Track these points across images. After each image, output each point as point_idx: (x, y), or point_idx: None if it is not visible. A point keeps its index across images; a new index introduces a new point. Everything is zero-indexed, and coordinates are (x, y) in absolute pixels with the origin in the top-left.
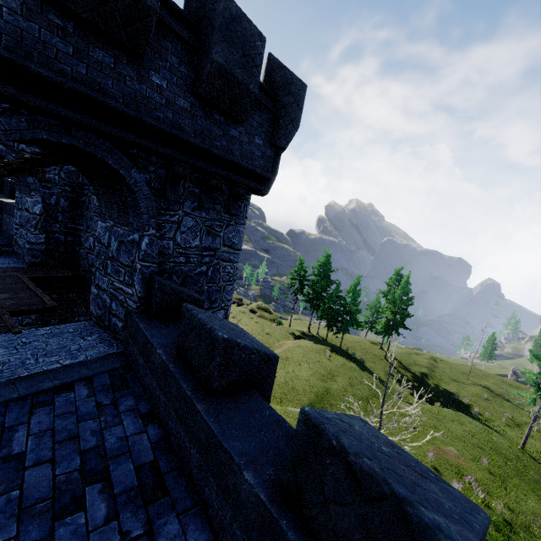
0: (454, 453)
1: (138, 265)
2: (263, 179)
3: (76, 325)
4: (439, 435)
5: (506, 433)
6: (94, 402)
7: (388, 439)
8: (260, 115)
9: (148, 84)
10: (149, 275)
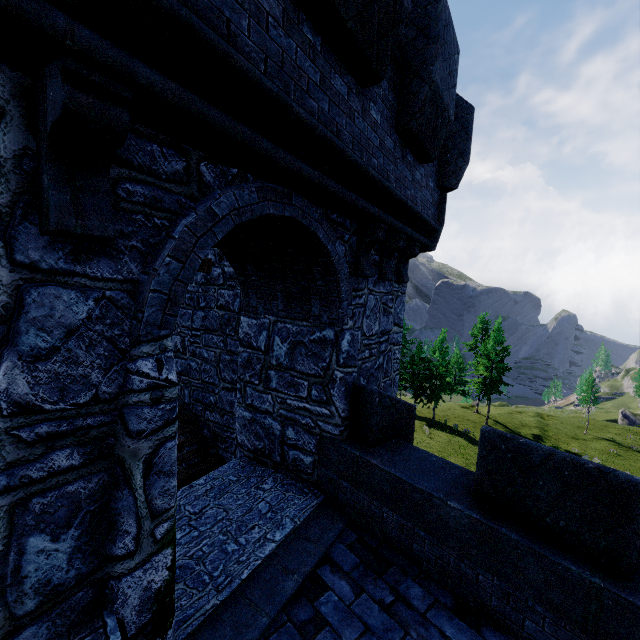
0: None
1: (337, 374)
2: (431, 232)
3: (231, 468)
4: None
5: None
6: (372, 603)
7: None
8: None
9: (368, 120)
10: (351, 384)
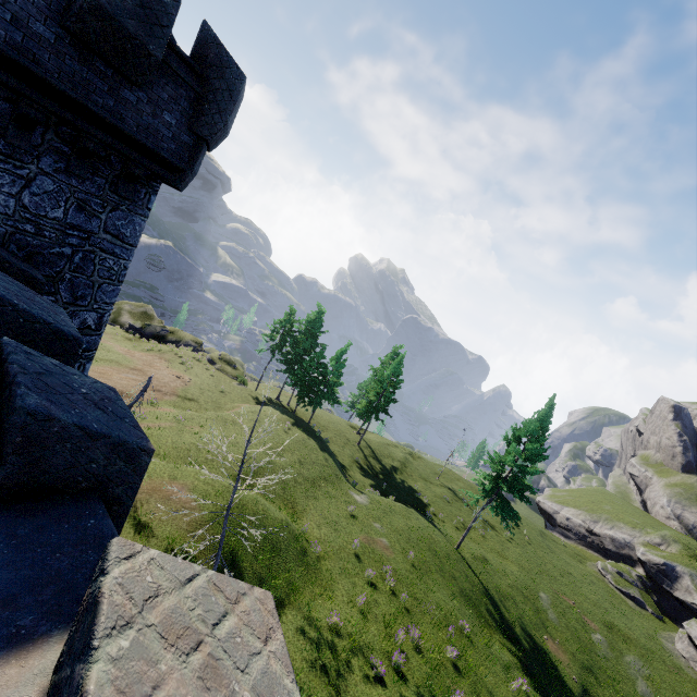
0: (385, 544)
1: None
2: (173, 168)
3: None
4: (377, 526)
5: (450, 533)
6: None
7: (121, 402)
8: (176, 89)
9: None
10: None
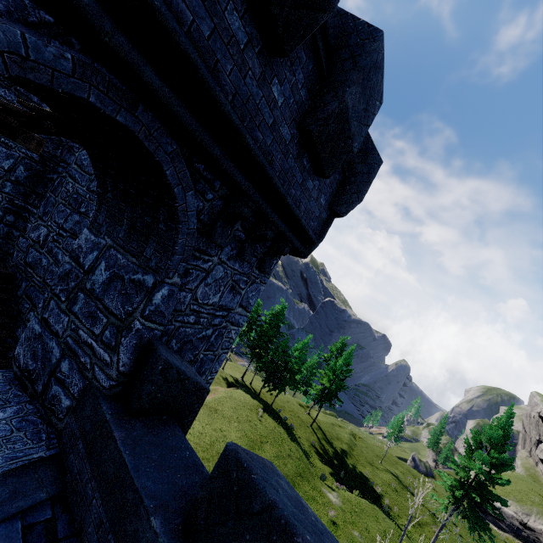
0: None
1: (136, 323)
2: (308, 241)
3: None
4: (357, 535)
5: (412, 535)
6: None
7: None
8: (335, 174)
9: (266, 92)
10: (147, 340)
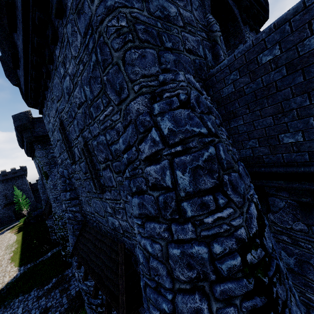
0: None
1: None
2: (264, 10)
3: None
4: None
5: None
6: None
7: None
8: None
9: None
10: None
